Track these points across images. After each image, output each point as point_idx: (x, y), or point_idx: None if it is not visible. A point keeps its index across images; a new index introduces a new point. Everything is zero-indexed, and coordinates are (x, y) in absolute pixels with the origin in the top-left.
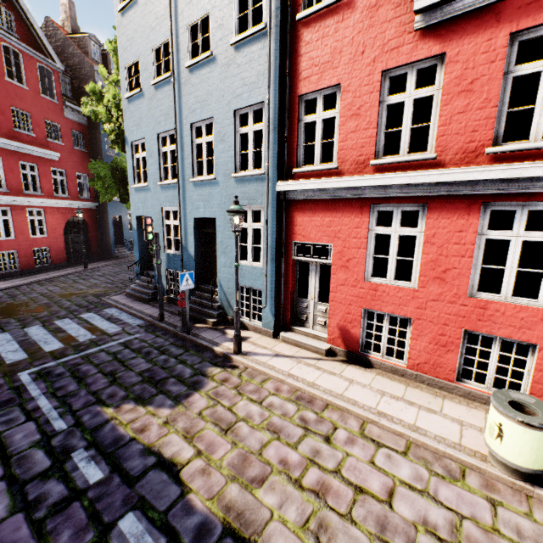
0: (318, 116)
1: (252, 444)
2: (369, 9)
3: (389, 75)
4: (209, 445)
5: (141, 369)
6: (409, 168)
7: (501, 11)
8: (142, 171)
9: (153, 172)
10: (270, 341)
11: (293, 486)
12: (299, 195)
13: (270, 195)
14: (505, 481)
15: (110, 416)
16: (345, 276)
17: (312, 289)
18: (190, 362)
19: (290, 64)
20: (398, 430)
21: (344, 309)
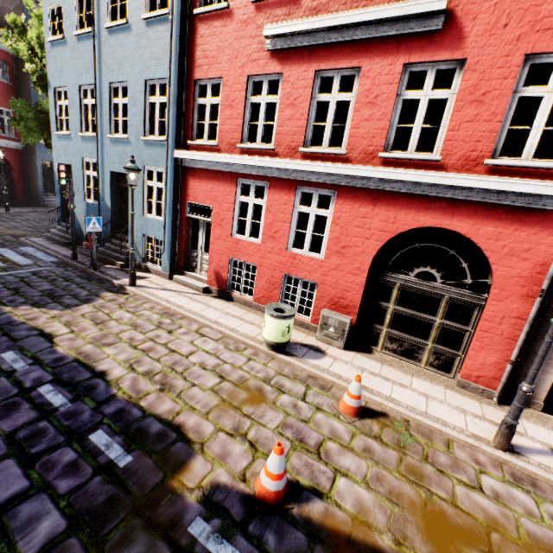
0: (208, 100)
1: (114, 330)
2: (242, 23)
3: (253, 80)
4: (82, 329)
5: (43, 288)
6: (260, 154)
7: (312, 53)
8: (65, 119)
9: (75, 122)
10: (165, 281)
11: (131, 348)
12: (191, 163)
13: (170, 160)
14: (265, 352)
15: (8, 311)
16: (220, 232)
17: (201, 242)
18: (89, 288)
19: (189, 51)
20: (220, 329)
21: (218, 257)
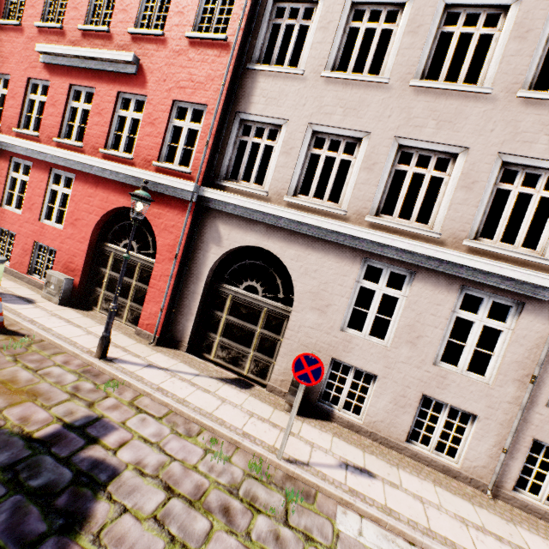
0: (0, 91)
1: None
2: (29, 39)
3: (33, 82)
4: None
5: None
6: (29, 139)
7: (69, 71)
8: None
9: None
10: None
11: None
12: None
13: None
14: None
15: None
16: None
17: None
18: None
19: None
20: None
21: None
